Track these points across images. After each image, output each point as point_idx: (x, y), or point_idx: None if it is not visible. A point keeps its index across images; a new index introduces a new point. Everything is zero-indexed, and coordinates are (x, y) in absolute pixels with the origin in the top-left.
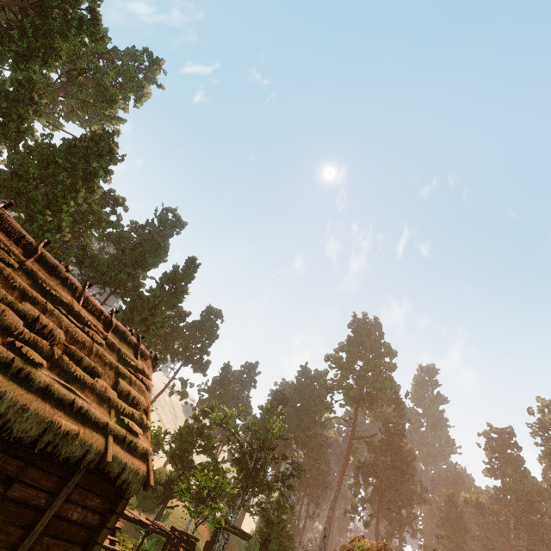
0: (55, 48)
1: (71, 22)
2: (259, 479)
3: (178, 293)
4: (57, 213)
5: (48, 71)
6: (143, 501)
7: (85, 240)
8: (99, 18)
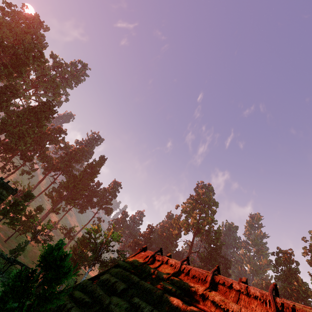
0: (20, 70)
1: (29, 58)
2: (102, 260)
3: (93, 173)
4: (22, 137)
5: (19, 79)
6: None
7: (45, 149)
8: (43, 54)
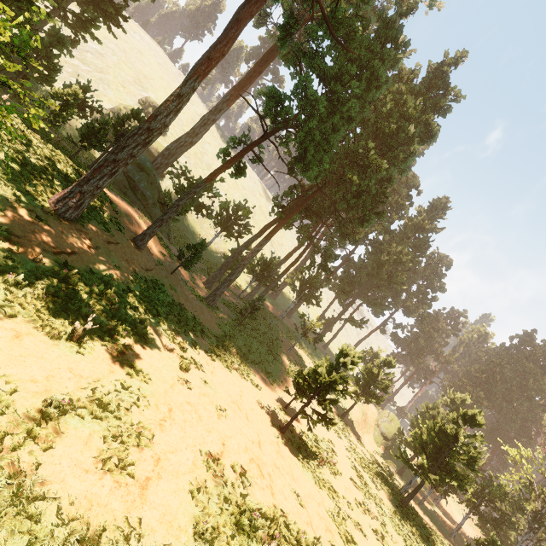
0: None
1: None
2: None
3: (423, 247)
4: (382, 204)
5: None
6: (384, 441)
7: None
8: None
